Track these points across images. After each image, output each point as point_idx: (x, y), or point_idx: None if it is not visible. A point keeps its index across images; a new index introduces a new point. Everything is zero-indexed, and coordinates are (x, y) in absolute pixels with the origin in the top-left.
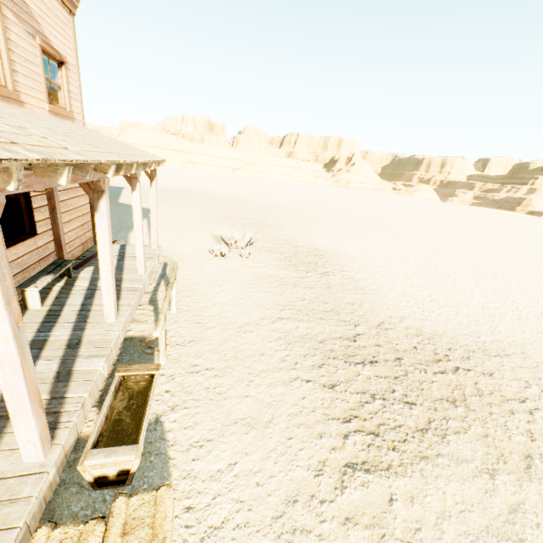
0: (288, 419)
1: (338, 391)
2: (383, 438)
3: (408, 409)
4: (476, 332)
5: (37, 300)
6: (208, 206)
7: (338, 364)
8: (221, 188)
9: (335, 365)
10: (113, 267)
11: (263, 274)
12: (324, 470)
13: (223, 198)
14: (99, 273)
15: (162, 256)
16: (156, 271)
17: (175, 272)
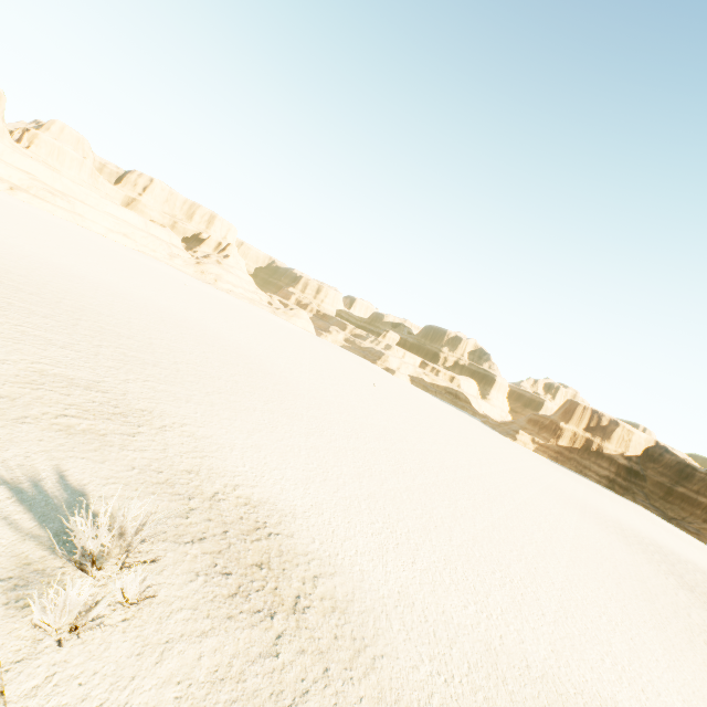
0: None
1: None
2: None
3: None
4: None
5: None
6: None
7: None
8: None
9: None
10: None
11: (199, 679)
12: None
13: (3, 284)
14: None
15: None
16: None
17: None
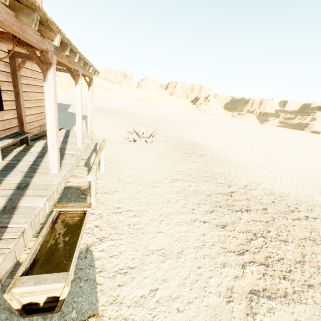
0: (195, 251)
1: (228, 230)
2: (273, 268)
3: (284, 245)
4: (309, 194)
5: None
6: (123, 117)
7: (223, 211)
8: (131, 109)
9: (221, 211)
10: (57, 130)
11: (162, 153)
12: (233, 297)
13: (132, 113)
14: None
15: (94, 140)
16: (90, 147)
17: (104, 142)
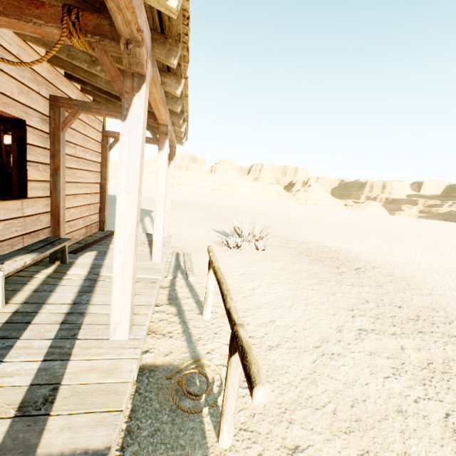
0: None
1: None
2: None
3: None
4: None
5: None
6: (201, 210)
7: None
8: (207, 200)
9: None
10: (137, 232)
11: (291, 268)
12: None
13: (211, 206)
14: (103, 259)
15: (171, 247)
16: (168, 261)
17: (214, 255)
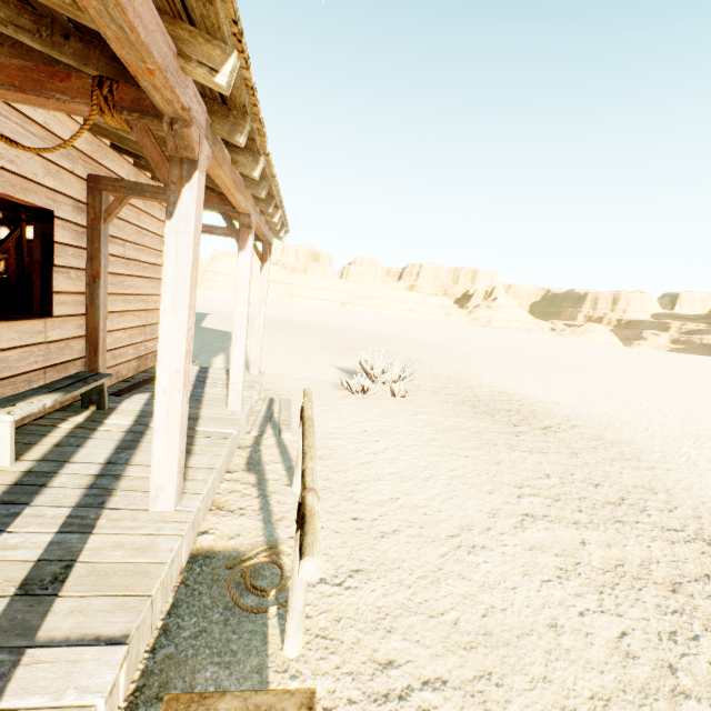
0: None
1: None
2: None
3: None
4: None
5: (6, 446)
6: (320, 336)
7: None
8: (332, 320)
9: None
10: (188, 365)
11: (441, 424)
12: None
13: (337, 329)
14: None
15: (264, 389)
16: (256, 410)
17: (310, 400)
